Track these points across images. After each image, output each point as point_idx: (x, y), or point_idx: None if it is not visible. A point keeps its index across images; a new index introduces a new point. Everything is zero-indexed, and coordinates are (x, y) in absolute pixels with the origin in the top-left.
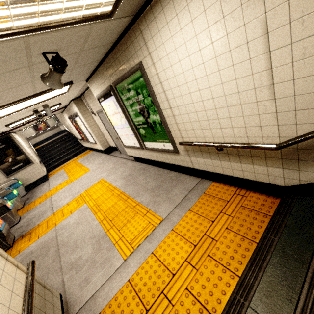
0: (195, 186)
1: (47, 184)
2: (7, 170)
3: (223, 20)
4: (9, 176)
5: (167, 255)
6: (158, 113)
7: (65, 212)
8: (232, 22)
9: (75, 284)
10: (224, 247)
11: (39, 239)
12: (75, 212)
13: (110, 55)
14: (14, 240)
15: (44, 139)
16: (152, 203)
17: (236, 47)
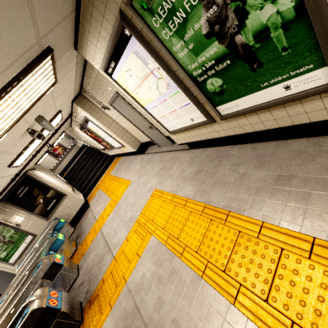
0: None
1: (91, 213)
2: (43, 213)
3: None
4: (48, 218)
5: None
6: None
7: (129, 254)
8: None
9: None
10: None
11: (113, 310)
12: (144, 253)
13: None
14: (82, 308)
15: (67, 163)
16: (306, 219)
17: None
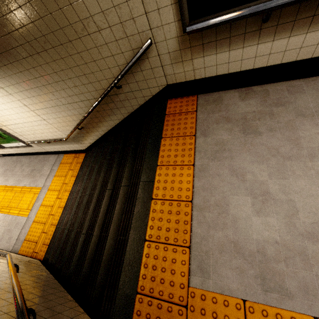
0: (55, 160)
1: None
2: None
3: (1, 97)
4: None
5: (48, 202)
6: None
7: None
8: (6, 99)
9: (3, 244)
10: (70, 184)
11: None
12: None
13: None
14: None
15: None
16: (32, 182)
17: (17, 107)
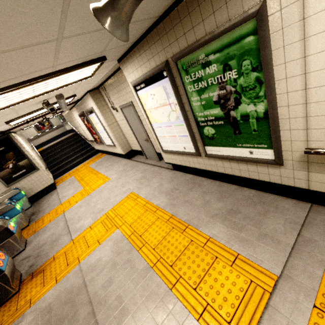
0: (306, 216)
1: (56, 195)
2: (7, 178)
3: None
4: (9, 185)
5: None
6: (267, 100)
7: (90, 240)
8: None
9: None
10: None
11: (58, 284)
12: (105, 242)
13: (183, 3)
14: (21, 280)
15: (47, 140)
16: (238, 242)
17: None
